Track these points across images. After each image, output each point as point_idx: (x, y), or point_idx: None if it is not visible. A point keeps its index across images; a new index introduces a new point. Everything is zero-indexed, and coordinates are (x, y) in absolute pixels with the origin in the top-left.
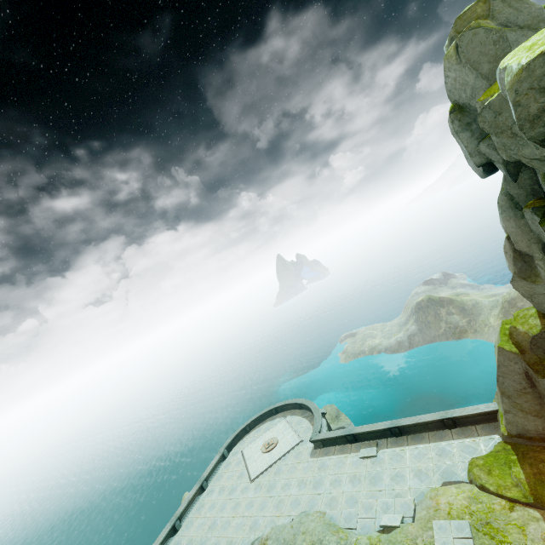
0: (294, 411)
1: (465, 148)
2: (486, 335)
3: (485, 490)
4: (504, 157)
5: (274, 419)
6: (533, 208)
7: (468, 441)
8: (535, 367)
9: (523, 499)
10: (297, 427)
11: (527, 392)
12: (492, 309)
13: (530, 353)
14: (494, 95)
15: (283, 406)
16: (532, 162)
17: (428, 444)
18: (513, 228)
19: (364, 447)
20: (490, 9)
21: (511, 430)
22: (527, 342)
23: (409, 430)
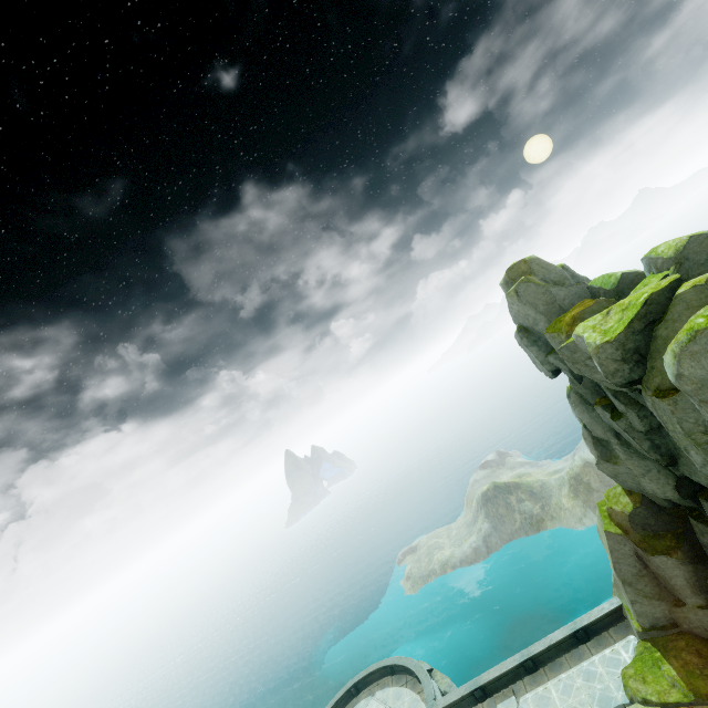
0: (383, 681)
1: (536, 358)
2: (565, 521)
3: (649, 704)
4: (576, 373)
5: (357, 703)
6: (602, 405)
7: (608, 652)
8: (641, 545)
9: (685, 699)
10: (398, 705)
11: (643, 574)
12: (561, 488)
13: (633, 532)
14: (568, 341)
15: (367, 677)
16: (602, 382)
17: (570, 671)
18: (588, 419)
19: (500, 701)
20: (531, 269)
21: (643, 623)
22: (626, 521)
23: (543, 659)
